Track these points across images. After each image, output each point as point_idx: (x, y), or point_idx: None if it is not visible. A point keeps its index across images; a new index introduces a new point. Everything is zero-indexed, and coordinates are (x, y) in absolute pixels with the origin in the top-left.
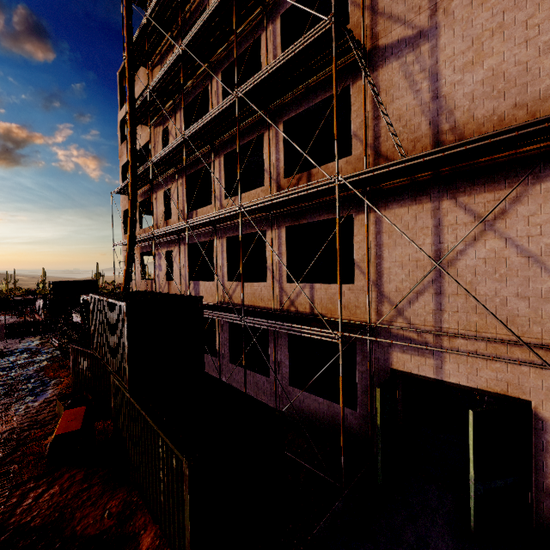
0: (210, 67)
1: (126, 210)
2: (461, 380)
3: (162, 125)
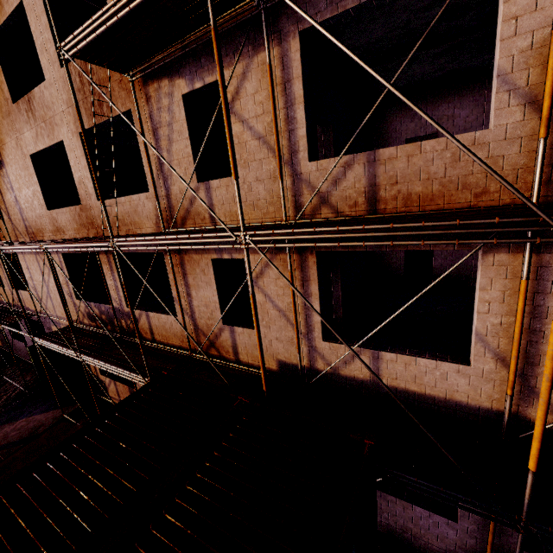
0: None
1: None
2: None
3: None
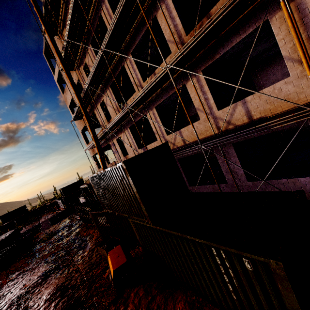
0: None
1: (82, 130)
2: None
3: (82, 65)
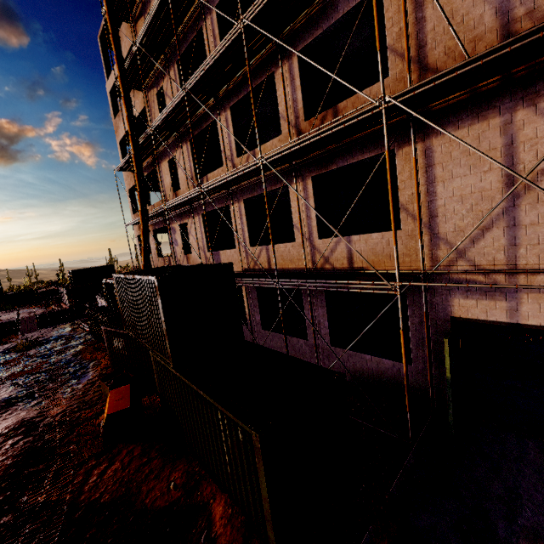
0: (201, 4)
1: (131, 189)
2: (543, 321)
3: (156, 87)
